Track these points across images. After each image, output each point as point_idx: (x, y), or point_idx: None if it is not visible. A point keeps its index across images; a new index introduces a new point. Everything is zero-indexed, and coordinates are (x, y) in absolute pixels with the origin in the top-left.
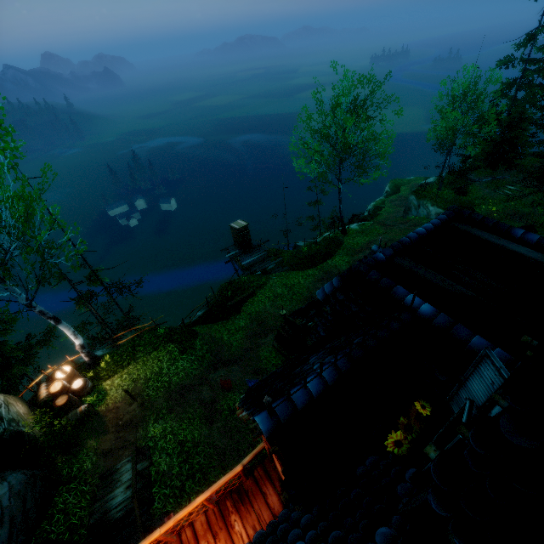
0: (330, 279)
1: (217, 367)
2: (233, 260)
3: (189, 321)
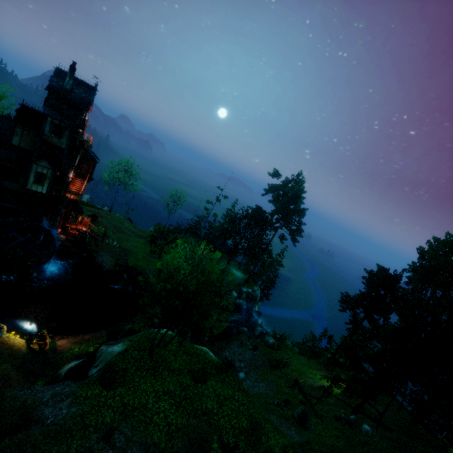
0: None
1: None
2: None
3: None
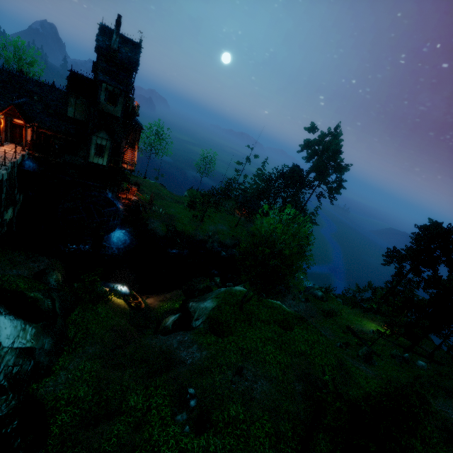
0: None
1: None
2: None
3: None
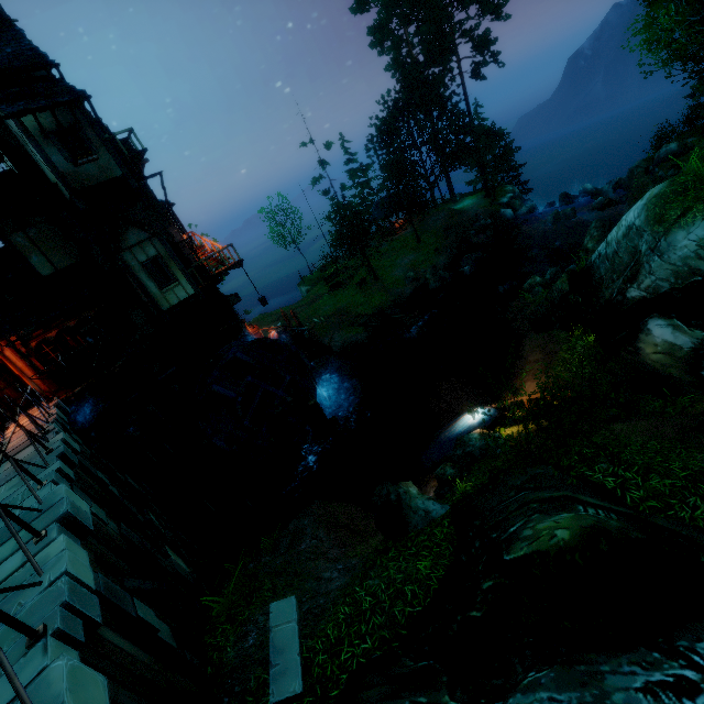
0: None
1: None
2: None
3: None
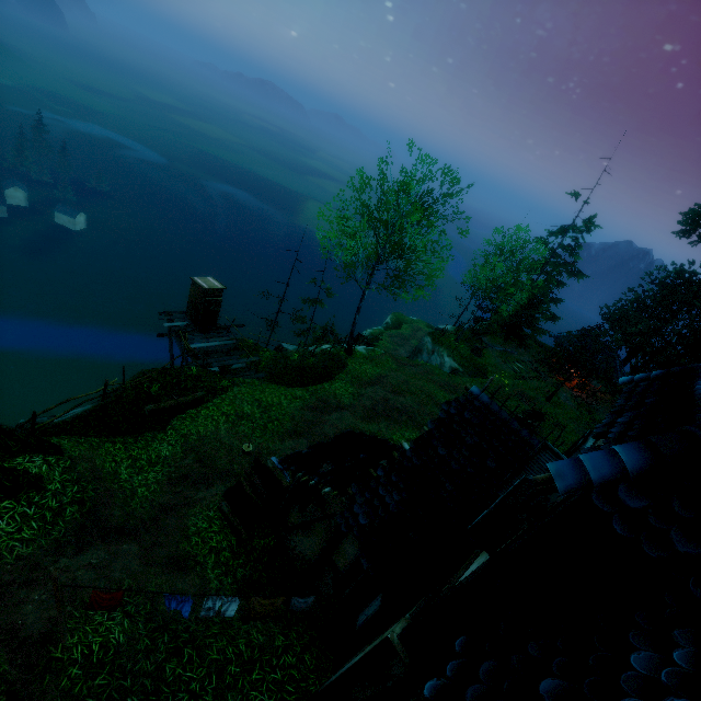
0: (326, 411)
1: (85, 542)
2: (174, 335)
3: (47, 421)
